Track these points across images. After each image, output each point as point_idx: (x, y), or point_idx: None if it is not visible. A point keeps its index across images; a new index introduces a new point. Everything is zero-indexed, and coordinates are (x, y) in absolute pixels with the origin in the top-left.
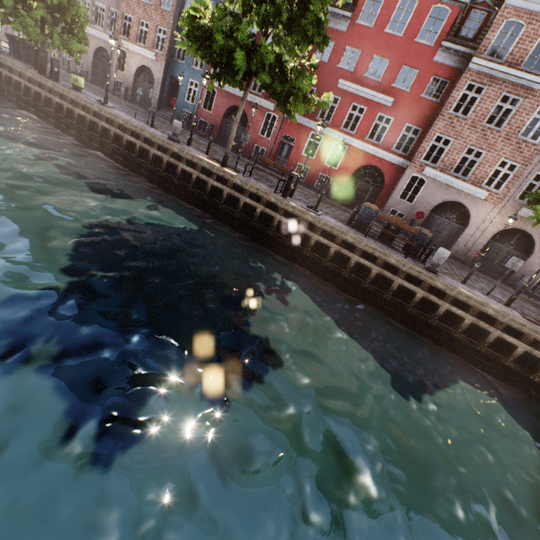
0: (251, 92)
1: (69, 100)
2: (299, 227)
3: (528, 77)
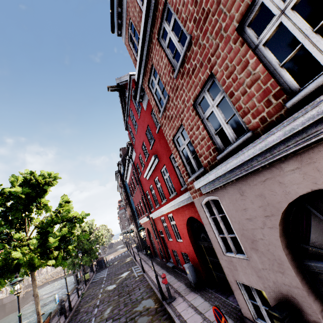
0: (144, 216)
1: None
2: None
3: (145, 2)
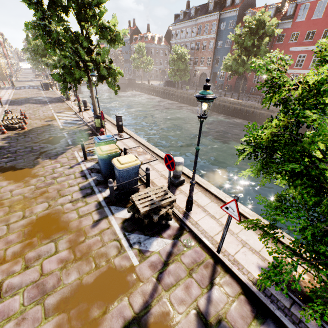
0: None
1: (187, 94)
2: (267, 113)
3: None
